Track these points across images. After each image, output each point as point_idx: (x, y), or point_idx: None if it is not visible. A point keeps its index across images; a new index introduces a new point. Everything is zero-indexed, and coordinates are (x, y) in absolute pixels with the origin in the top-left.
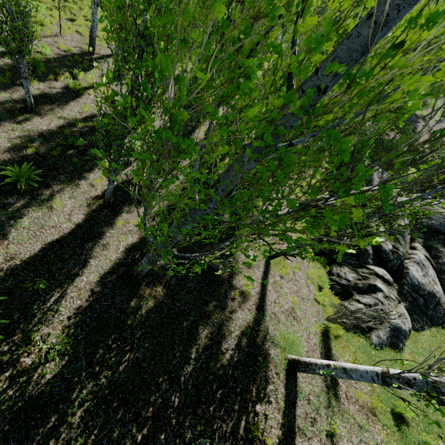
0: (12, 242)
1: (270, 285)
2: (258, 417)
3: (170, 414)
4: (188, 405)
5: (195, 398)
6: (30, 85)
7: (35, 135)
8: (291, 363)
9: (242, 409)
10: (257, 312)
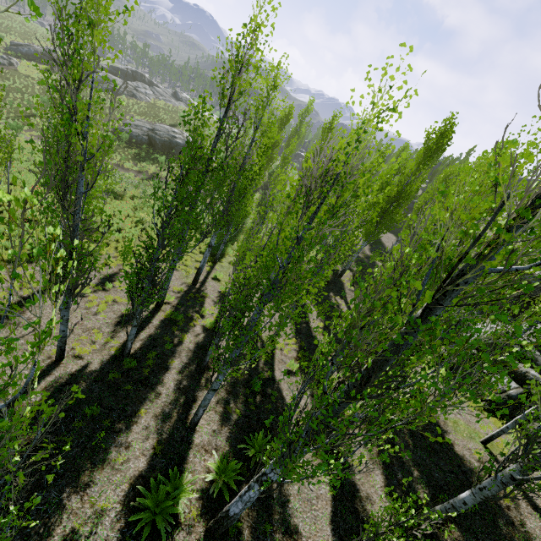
0: (307, 536)
1: None
2: None
3: None
4: None
5: None
6: (184, 341)
7: (225, 394)
8: None
9: None
10: (537, 513)
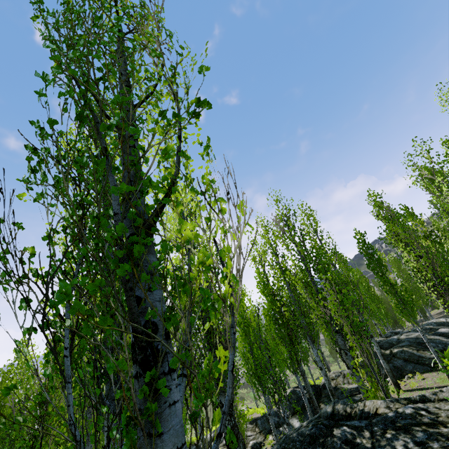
0: None
1: None
2: None
3: None
4: None
5: None
6: None
7: None
8: None
9: None
10: None
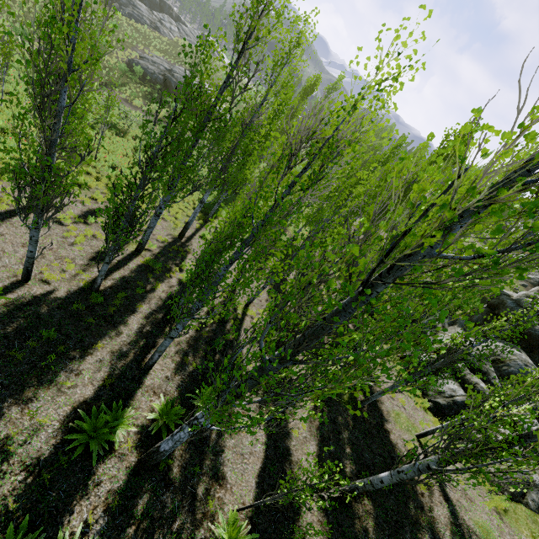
0: (232, 484)
1: None
2: None
3: None
4: None
5: None
6: (156, 289)
7: (186, 346)
8: None
9: None
10: (447, 503)
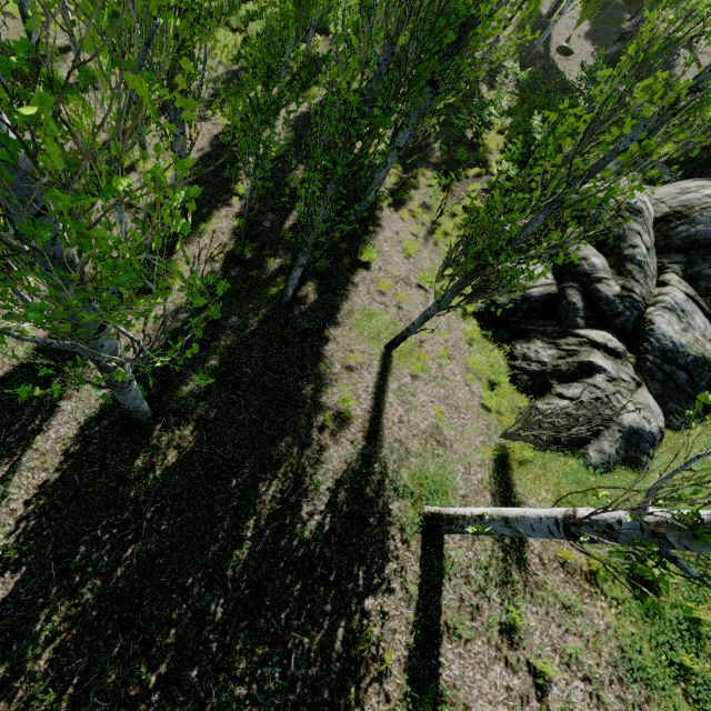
0: None
1: (391, 394)
2: (369, 619)
3: (207, 634)
4: (241, 615)
5: (252, 602)
6: None
7: None
8: (429, 520)
9: (339, 610)
10: (366, 443)
